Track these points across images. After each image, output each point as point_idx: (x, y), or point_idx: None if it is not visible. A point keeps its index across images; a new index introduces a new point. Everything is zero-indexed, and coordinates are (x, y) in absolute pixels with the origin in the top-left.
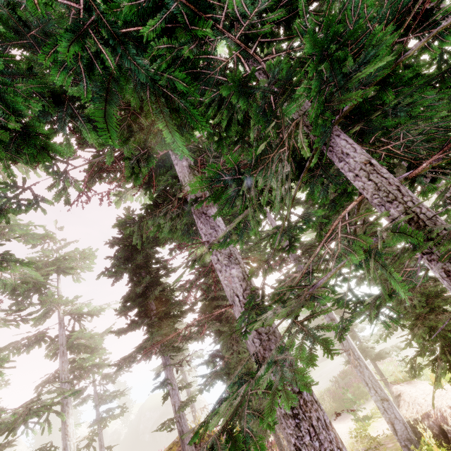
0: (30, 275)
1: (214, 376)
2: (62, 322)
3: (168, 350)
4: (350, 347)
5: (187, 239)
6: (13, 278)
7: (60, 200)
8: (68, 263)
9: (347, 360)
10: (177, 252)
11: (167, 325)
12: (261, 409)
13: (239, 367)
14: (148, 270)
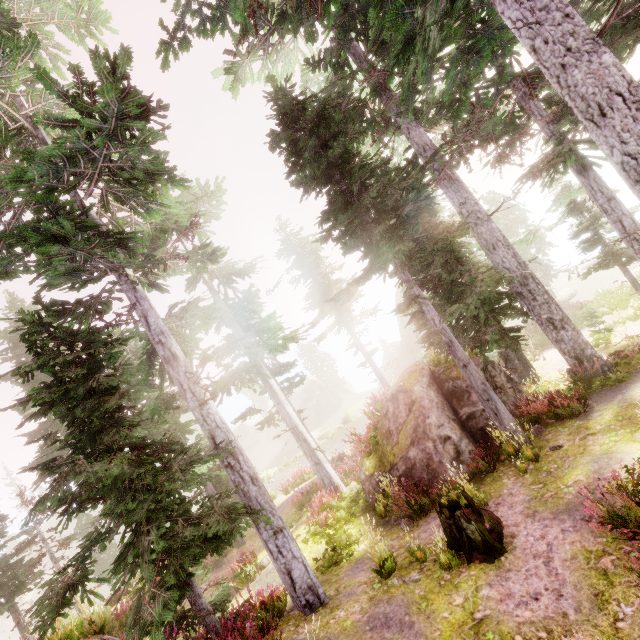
0: (171, 214)
1: (436, 307)
2: (212, 288)
3: (412, 262)
4: (637, 229)
5: (424, 84)
6: (148, 225)
7: (236, 20)
8: (190, 207)
9: (586, 272)
10: (374, 139)
11: (399, 234)
12: (500, 330)
13: (478, 284)
14: (343, 170)
